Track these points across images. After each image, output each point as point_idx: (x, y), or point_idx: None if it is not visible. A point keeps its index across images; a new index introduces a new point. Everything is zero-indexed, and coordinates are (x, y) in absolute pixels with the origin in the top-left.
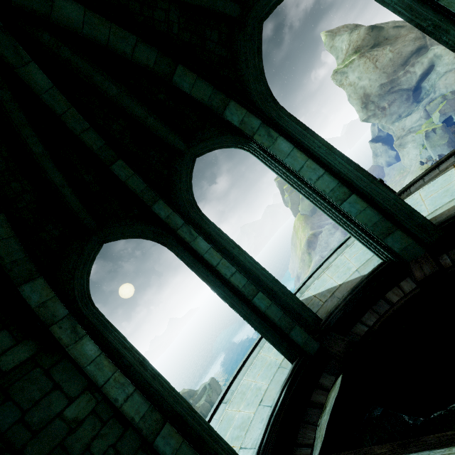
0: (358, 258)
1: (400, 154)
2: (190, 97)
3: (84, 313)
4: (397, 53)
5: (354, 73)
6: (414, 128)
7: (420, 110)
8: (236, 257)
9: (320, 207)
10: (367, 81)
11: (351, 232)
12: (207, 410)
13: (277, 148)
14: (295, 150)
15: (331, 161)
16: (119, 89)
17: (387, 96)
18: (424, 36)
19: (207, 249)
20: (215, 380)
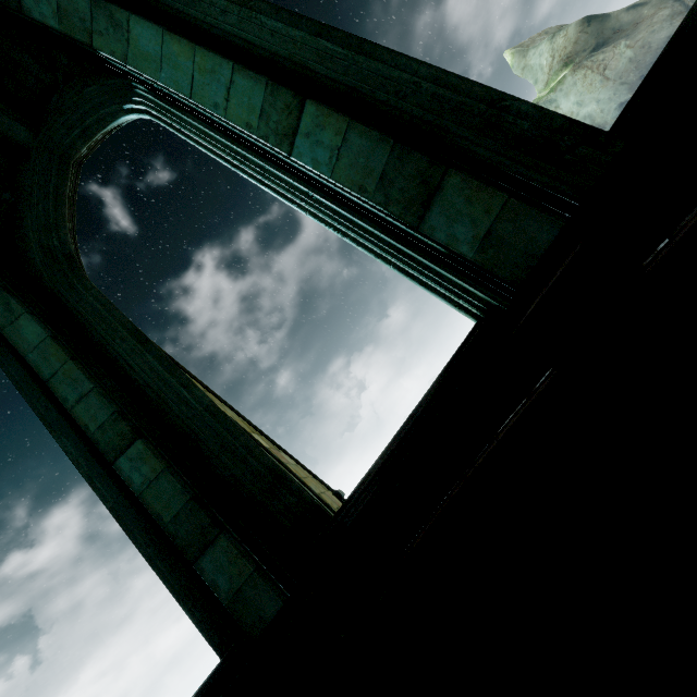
0: None
1: None
2: None
3: None
4: (640, 47)
5: (568, 98)
6: None
7: None
8: (118, 360)
9: (292, 198)
10: (593, 105)
11: (374, 249)
12: None
13: (139, 53)
14: (167, 37)
15: (254, 35)
16: None
17: None
18: (688, 8)
19: (37, 342)
20: None
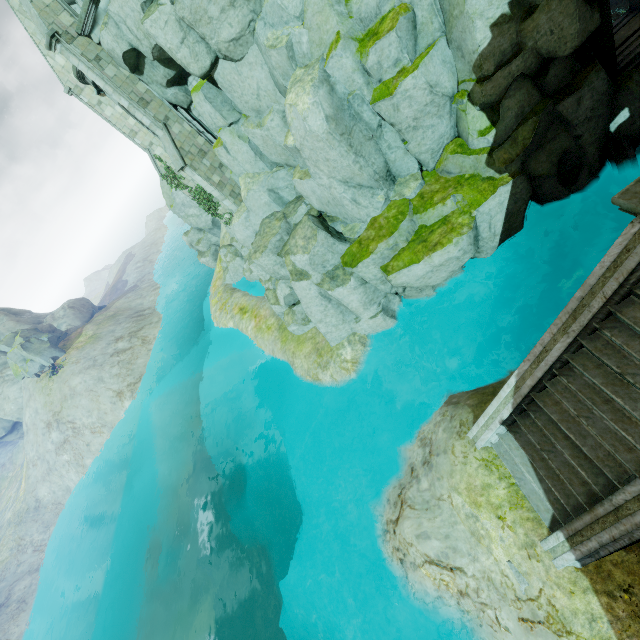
0: None
1: None
2: None
3: None
4: None
5: None
6: None
7: None
8: None
9: None
10: None
11: None
12: None
13: None
14: None
15: None
16: None
17: None
18: None
19: None
20: None
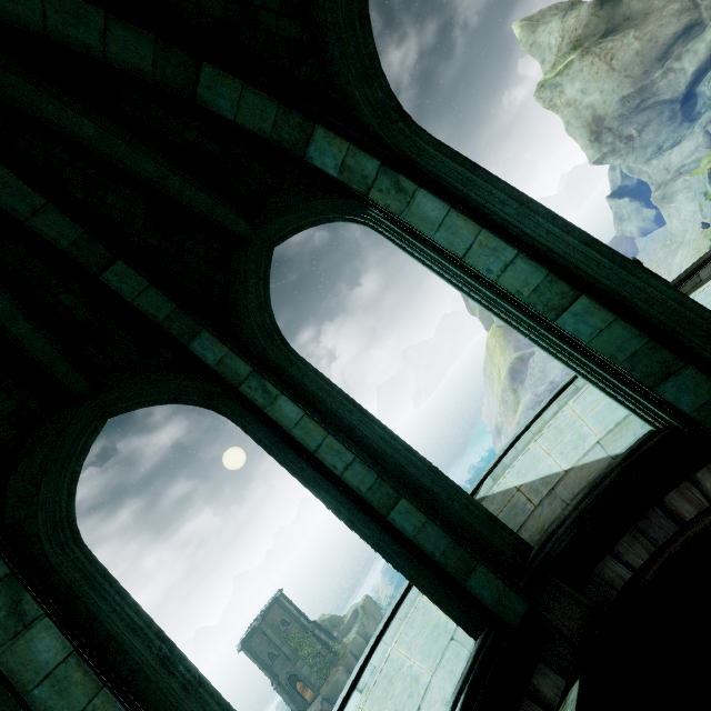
0: (600, 416)
1: (664, 214)
2: (240, 128)
3: (52, 562)
4: (648, 41)
5: (574, 84)
6: (688, 166)
7: (696, 134)
8: (355, 430)
9: (514, 324)
10: (597, 95)
11: (582, 372)
12: (362, 649)
13: (417, 214)
14: (453, 213)
15: (530, 229)
16: (101, 127)
17: (634, 116)
18: (696, 5)
19: (297, 420)
20: (372, 600)
